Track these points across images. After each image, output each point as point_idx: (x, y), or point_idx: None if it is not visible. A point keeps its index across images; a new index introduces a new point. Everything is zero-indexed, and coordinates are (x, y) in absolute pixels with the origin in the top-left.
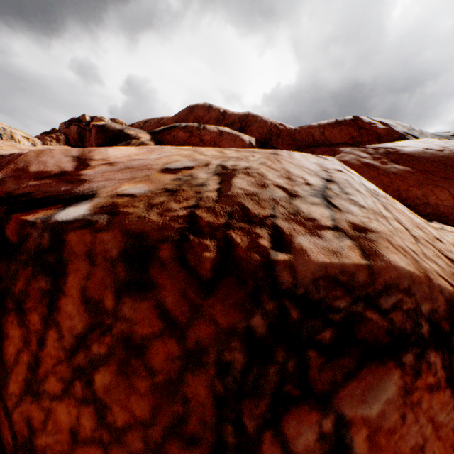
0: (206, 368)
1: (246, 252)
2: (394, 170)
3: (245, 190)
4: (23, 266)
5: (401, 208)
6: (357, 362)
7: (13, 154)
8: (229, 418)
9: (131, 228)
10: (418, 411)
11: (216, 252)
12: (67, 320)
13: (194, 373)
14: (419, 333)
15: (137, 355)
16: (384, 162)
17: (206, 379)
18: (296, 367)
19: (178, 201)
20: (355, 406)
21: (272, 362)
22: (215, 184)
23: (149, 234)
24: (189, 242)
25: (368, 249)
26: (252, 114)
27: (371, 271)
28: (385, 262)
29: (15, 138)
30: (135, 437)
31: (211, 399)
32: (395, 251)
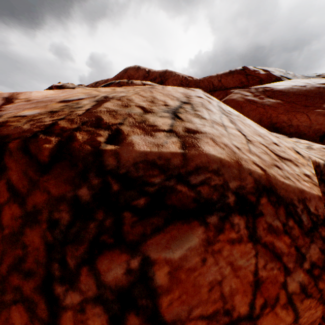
0: (41, 224)
1: (81, 144)
2: (268, 103)
3: (108, 109)
4: None
5: (249, 123)
6: (165, 220)
7: None
8: (56, 258)
9: (4, 133)
10: (219, 257)
11: (55, 144)
12: None
13: (31, 228)
14: (225, 202)
15: None
16: (261, 97)
17: (40, 232)
18: (112, 223)
19: (52, 117)
20: (160, 251)
21: (93, 220)
22: (89, 106)
23: (12, 135)
24: (37, 139)
25: (189, 143)
26: (168, 71)
27: (185, 157)
28: (198, 151)
29: None
30: None
31: (44, 245)
32: (214, 145)
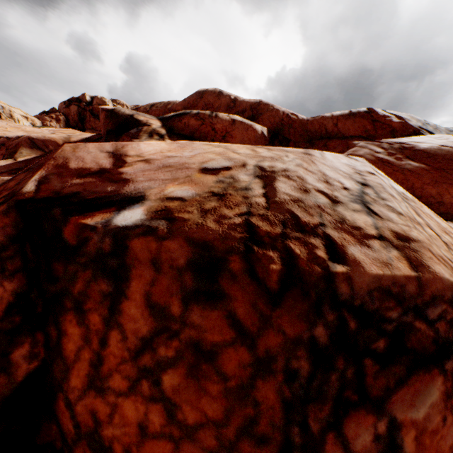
0: (275, 375)
1: (307, 264)
2: (408, 167)
3: (290, 196)
4: (82, 268)
5: (427, 211)
6: (406, 369)
7: (20, 137)
8: (295, 420)
9: (193, 236)
10: None
11: (281, 264)
12: (131, 323)
13: (263, 379)
14: None
15: (207, 360)
16: (399, 158)
17: (275, 385)
18: (354, 374)
19: (229, 207)
20: (405, 410)
21: (333, 370)
22: (259, 188)
23: (213, 244)
24: (255, 254)
25: (414, 260)
26: (263, 102)
27: (419, 282)
28: (432, 274)
29: (14, 117)
30: (208, 435)
31: (279, 402)
32: (438, 261)
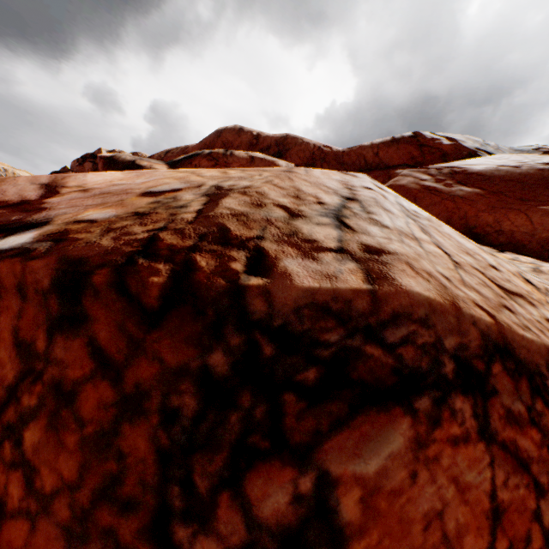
0: (148, 416)
1: (209, 276)
2: (460, 193)
3: (232, 210)
4: None
5: (448, 231)
6: (350, 407)
7: None
8: (176, 476)
9: (72, 254)
10: (436, 469)
11: (168, 277)
12: None
13: (132, 423)
14: (440, 373)
15: (68, 404)
16: (448, 184)
17: (148, 430)
18: (266, 413)
19: (144, 225)
20: (345, 462)
21: (234, 408)
22: (199, 205)
23: (90, 259)
24: (136, 267)
25: (376, 272)
26: (291, 136)
27: (374, 297)
28: (394, 287)
29: None
30: (63, 504)
31: (154, 453)
32: (414, 275)
